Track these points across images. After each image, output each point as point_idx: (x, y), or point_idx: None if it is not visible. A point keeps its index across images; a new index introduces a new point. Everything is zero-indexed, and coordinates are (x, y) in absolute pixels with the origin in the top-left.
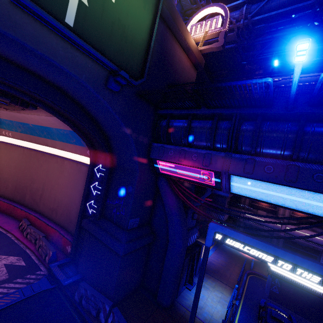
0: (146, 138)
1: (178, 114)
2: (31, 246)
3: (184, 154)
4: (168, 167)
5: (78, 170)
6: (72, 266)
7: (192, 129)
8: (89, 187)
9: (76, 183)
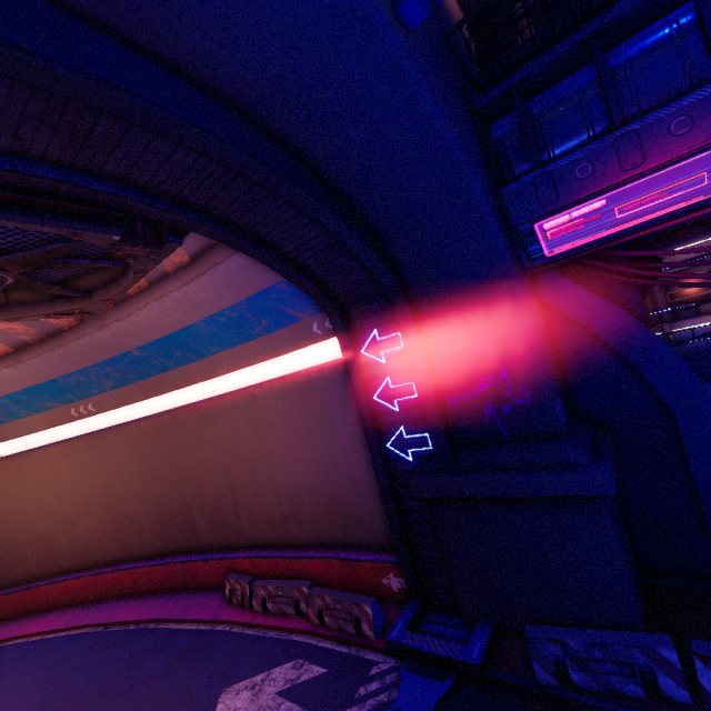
0: (486, 179)
1: (545, 68)
2: (293, 623)
3: (636, 141)
4: (582, 220)
5: (303, 391)
6: (436, 616)
7: (616, 73)
8: (370, 403)
9: (315, 425)
